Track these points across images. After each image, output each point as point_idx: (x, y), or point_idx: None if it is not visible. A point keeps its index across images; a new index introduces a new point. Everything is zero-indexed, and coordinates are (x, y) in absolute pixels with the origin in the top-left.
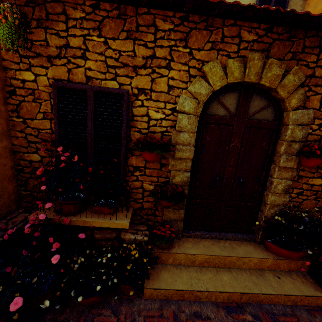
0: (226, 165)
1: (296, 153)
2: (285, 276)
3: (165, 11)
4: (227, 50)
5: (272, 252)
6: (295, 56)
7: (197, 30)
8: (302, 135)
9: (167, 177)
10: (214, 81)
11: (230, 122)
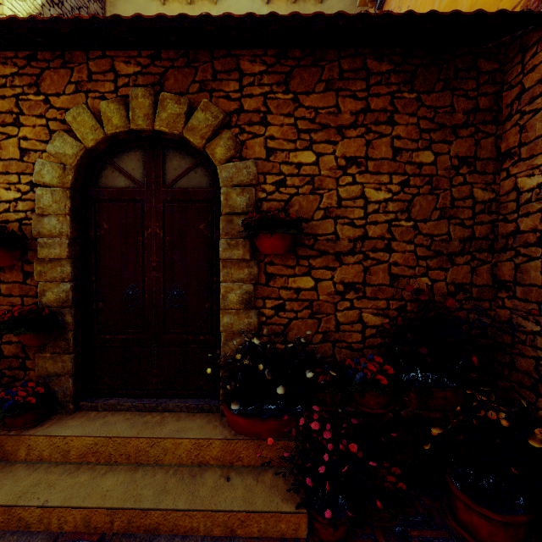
0: (145, 268)
1: (245, 234)
2: (245, 477)
3: (3, 53)
4: (100, 91)
5: (233, 428)
6: (205, 86)
7: (52, 70)
8: (245, 202)
9: (37, 296)
10: (84, 135)
11: (136, 196)
